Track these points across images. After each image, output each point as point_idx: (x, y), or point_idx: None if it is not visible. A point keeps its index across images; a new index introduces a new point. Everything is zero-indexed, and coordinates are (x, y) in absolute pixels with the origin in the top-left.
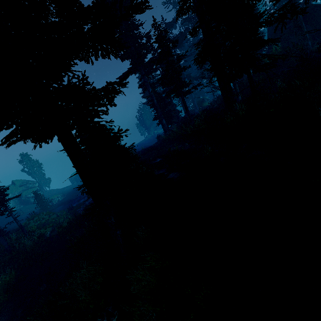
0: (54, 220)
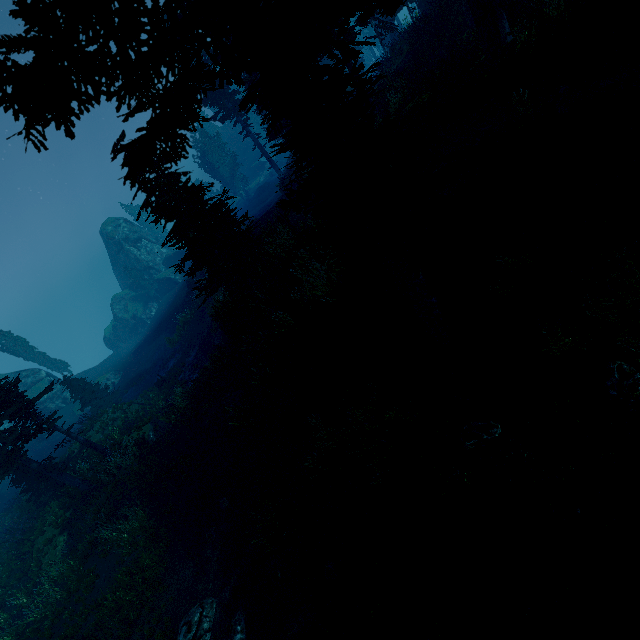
0: (142, 412)
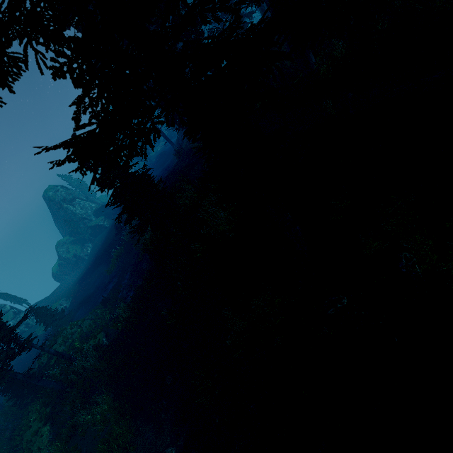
0: (94, 325)
